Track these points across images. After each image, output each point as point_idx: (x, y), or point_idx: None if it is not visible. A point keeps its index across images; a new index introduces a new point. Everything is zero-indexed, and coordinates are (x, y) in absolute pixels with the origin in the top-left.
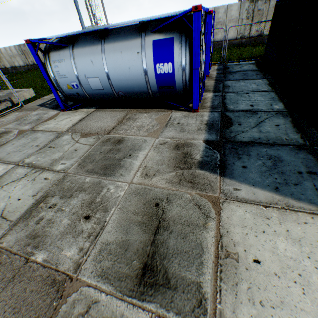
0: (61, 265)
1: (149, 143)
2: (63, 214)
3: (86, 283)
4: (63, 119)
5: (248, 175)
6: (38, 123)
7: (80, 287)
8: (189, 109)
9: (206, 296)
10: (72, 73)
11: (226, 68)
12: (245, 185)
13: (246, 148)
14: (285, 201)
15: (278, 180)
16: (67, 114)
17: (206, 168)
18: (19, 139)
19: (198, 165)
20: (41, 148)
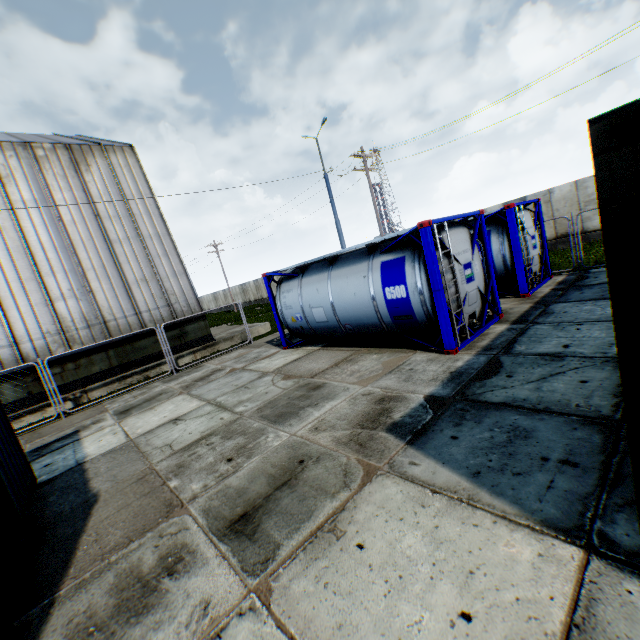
0: (183, 493)
1: (349, 393)
2: (213, 453)
3: (190, 513)
4: (279, 358)
5: (448, 449)
6: (251, 362)
7: (184, 514)
8: (441, 349)
9: (276, 558)
10: (298, 304)
11: (580, 279)
12: (431, 460)
13: (484, 412)
14: (473, 492)
15: (493, 463)
16: (287, 352)
17: (396, 431)
18: (225, 378)
19: (389, 426)
20: (237, 388)
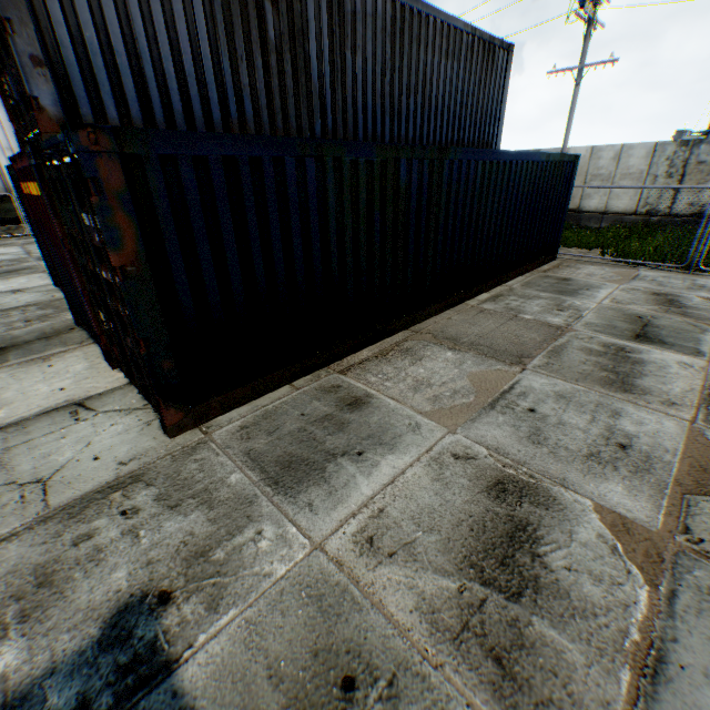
0: None
1: None
2: None
3: None
4: None
5: None
6: None
7: None
8: None
9: None
10: None
11: None
12: None
13: None
14: None
15: None
16: None
17: None
18: None
19: None
20: None
